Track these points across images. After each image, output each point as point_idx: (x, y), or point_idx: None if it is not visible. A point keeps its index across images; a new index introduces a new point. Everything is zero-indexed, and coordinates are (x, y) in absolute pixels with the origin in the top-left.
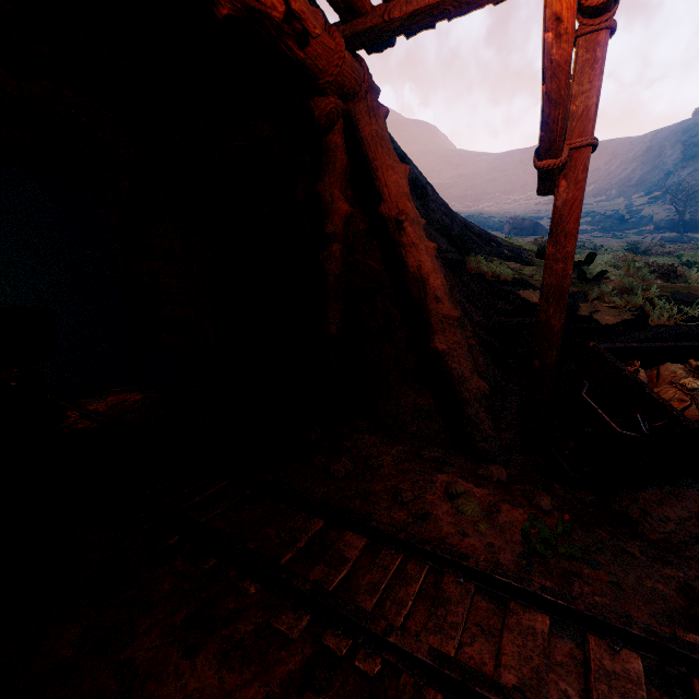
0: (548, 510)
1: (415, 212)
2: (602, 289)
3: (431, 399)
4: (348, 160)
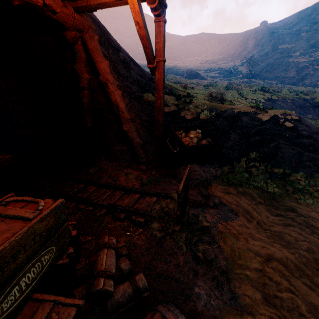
0: (154, 175)
1: (113, 79)
2: (189, 106)
3: (127, 147)
4: (86, 56)
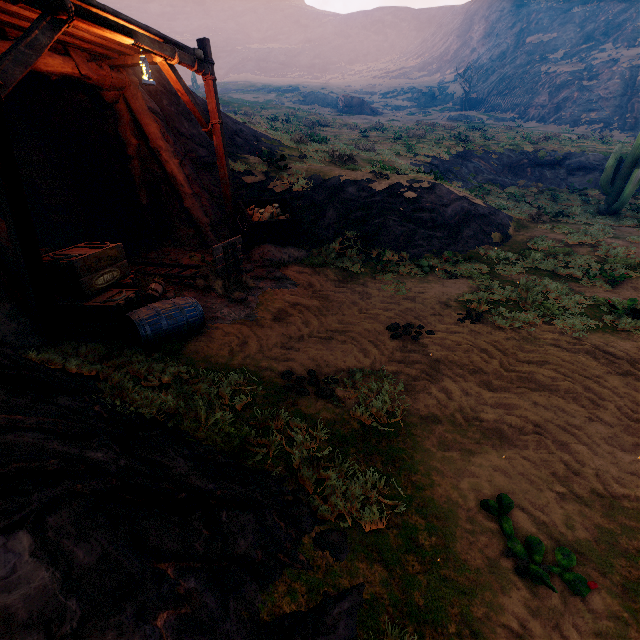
0: None
1: (166, 146)
2: (283, 175)
3: (194, 230)
4: (131, 116)
